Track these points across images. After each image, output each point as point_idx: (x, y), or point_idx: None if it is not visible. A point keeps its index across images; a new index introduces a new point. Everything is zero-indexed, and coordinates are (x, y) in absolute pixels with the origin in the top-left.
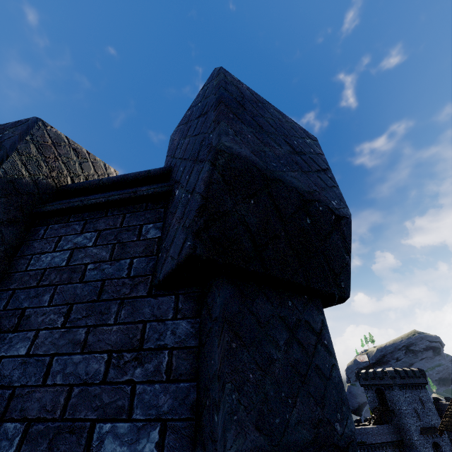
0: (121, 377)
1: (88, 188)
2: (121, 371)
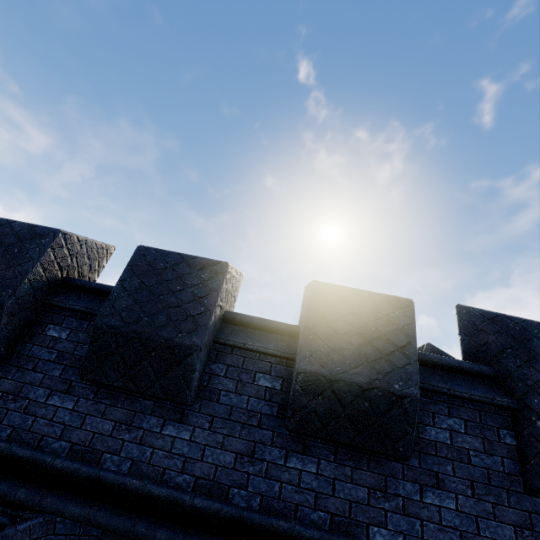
0: None
1: (429, 363)
2: None
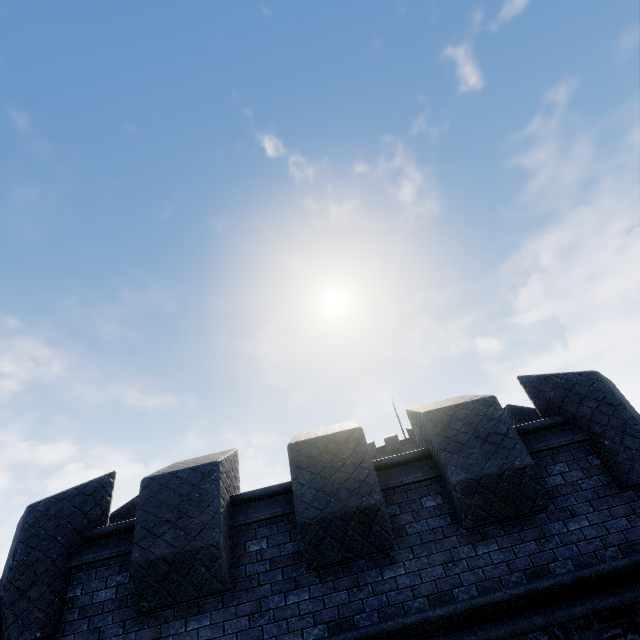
0: (637, 524)
1: (524, 432)
2: (635, 522)
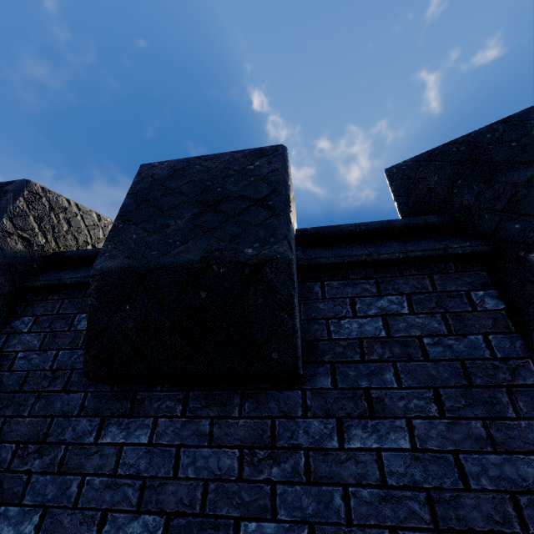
0: None
1: (341, 235)
2: None
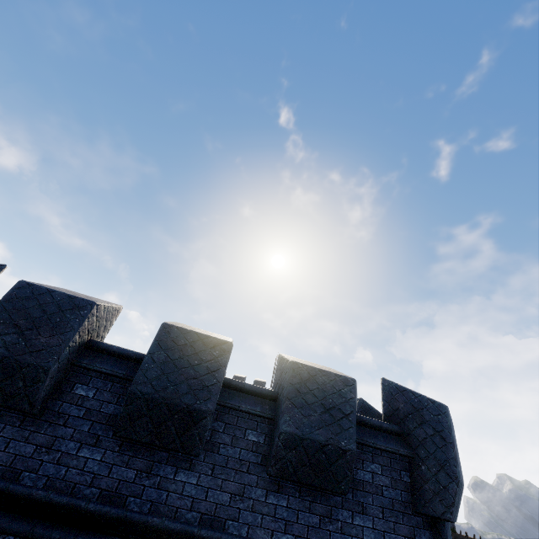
0: None
1: (362, 423)
2: None
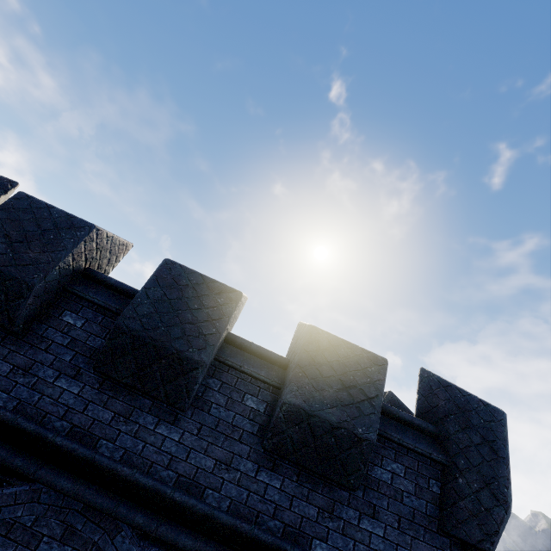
0: None
1: (388, 413)
2: None
